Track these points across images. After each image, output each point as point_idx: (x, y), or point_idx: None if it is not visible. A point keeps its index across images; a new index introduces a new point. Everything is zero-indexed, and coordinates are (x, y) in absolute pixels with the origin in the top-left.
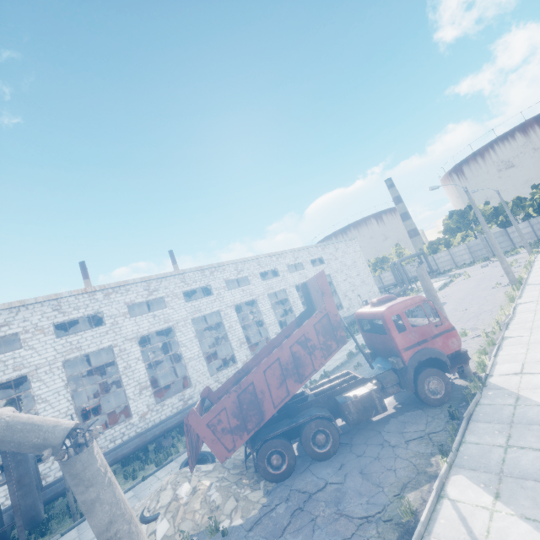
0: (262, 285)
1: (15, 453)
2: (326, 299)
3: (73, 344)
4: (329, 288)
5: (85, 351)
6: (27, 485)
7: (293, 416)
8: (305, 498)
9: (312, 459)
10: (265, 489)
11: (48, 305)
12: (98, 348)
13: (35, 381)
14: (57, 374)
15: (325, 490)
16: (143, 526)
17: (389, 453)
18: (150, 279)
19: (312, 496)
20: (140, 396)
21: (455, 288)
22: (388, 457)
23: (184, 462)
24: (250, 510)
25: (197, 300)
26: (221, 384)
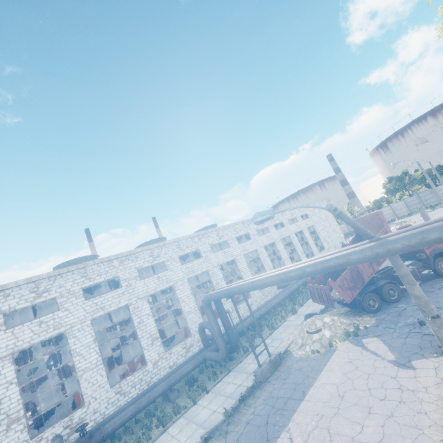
0: (276, 233)
1: (224, 312)
2: (385, 225)
3: (190, 269)
4: (385, 219)
5: (196, 273)
6: (232, 328)
7: (375, 283)
8: (398, 313)
9: (387, 304)
10: (369, 316)
11: (174, 245)
12: (201, 271)
13: (177, 290)
14: (186, 286)
15: (407, 309)
16: (315, 334)
17: (432, 294)
18: (219, 229)
19: (401, 312)
20: (227, 302)
21: None
22: (433, 295)
23: (305, 317)
24: (369, 322)
25: (244, 243)
26: (266, 296)
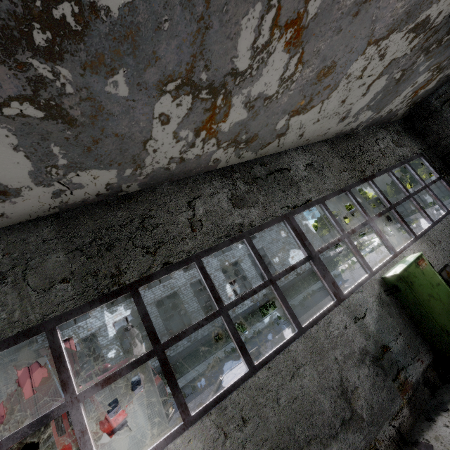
0: (184, 276)
1: None
2: None
3: None
4: None
5: None
6: None
7: None
8: None
9: None
10: None
11: None
12: None
13: None
14: None
15: None
16: None
17: None
18: None
19: None
20: None
21: (379, 252)
22: None
23: None
24: None
25: (118, 305)
26: None
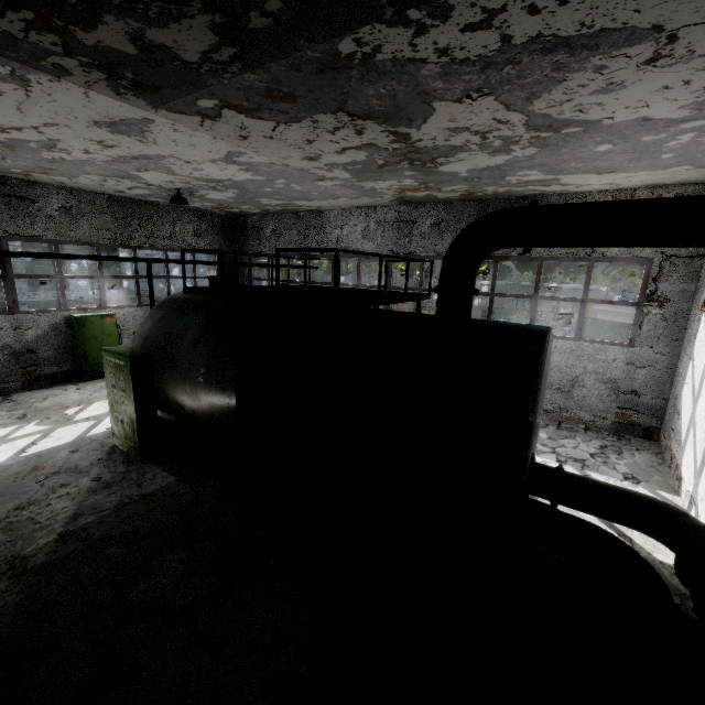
0: None
1: None
2: None
3: None
4: None
5: None
6: None
7: None
8: None
9: None
10: None
11: None
12: None
13: None
14: None
15: None
16: None
17: None
18: None
19: None
20: None
21: None
22: None
23: None
24: None
25: None
26: None
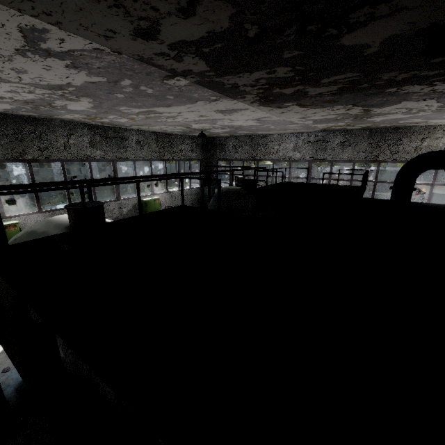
0: None
1: None
2: None
3: None
4: None
5: None
6: None
7: None
8: None
9: None
10: None
11: None
12: None
13: None
14: None
15: None
16: None
17: None
18: None
19: None
20: None
21: None
22: None
23: None
24: None
25: None
26: None
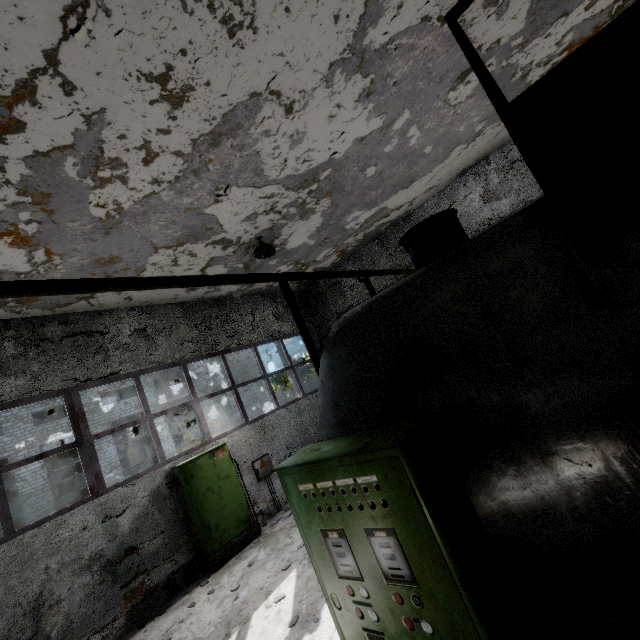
0: (33, 432)
1: None
2: None
3: None
4: None
5: None
6: None
7: None
8: None
9: None
10: None
11: None
12: None
13: None
14: None
15: None
16: None
17: None
18: None
19: None
20: None
21: None
22: None
23: None
24: None
25: None
26: None
